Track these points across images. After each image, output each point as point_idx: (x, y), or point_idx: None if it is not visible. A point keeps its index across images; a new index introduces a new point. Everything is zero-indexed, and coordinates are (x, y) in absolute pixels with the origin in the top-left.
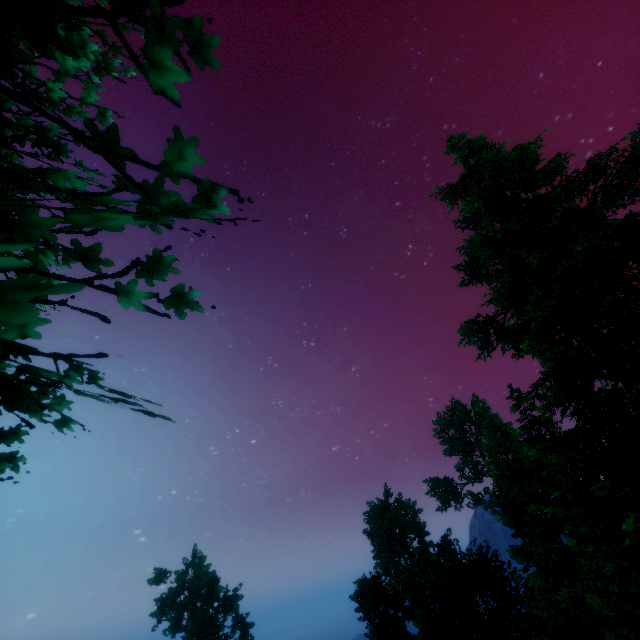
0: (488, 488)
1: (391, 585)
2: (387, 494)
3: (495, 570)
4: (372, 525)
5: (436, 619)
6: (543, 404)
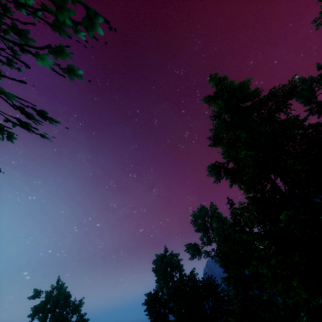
0: (214, 249)
1: (163, 296)
2: (165, 250)
3: (214, 288)
4: (157, 265)
5: (184, 312)
6: (245, 186)
